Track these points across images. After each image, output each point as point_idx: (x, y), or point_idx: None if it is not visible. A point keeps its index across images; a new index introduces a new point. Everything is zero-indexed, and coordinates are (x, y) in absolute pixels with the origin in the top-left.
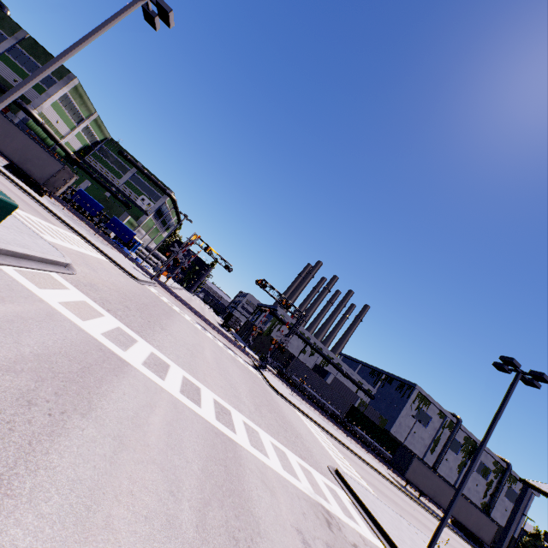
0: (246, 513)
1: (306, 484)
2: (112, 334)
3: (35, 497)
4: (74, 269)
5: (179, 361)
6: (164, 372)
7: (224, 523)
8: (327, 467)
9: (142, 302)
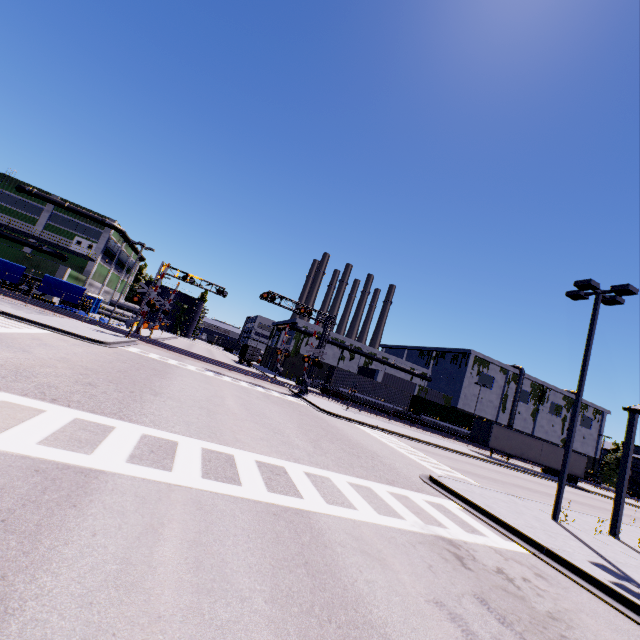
0: (364, 633)
1: (411, 517)
2: (62, 435)
3: None
4: None
5: (191, 430)
6: (170, 457)
7: None
8: (419, 478)
9: (117, 370)
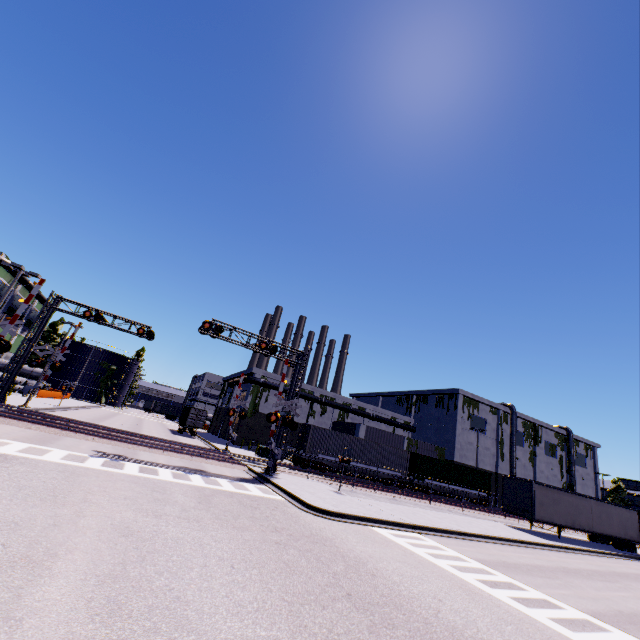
0: None
1: None
2: None
3: None
4: None
5: None
6: None
7: None
8: None
9: None
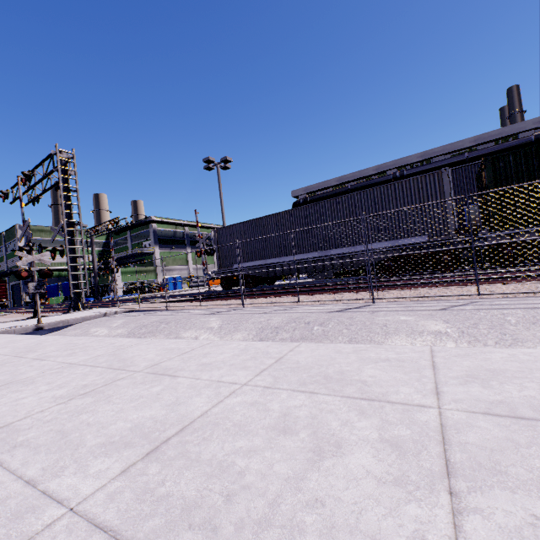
0: None
1: None
2: None
3: None
4: None
5: None
6: None
7: None
8: None
9: None
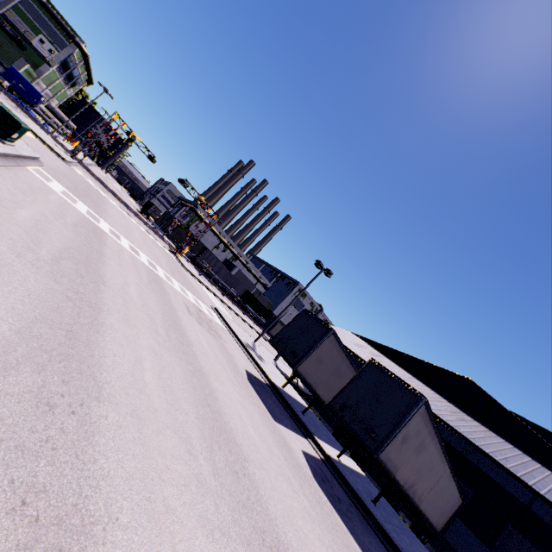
0: (164, 290)
1: (194, 301)
2: (89, 214)
3: (110, 259)
4: (40, 160)
5: (123, 235)
6: (120, 239)
7: (157, 287)
8: (210, 305)
9: (83, 188)
